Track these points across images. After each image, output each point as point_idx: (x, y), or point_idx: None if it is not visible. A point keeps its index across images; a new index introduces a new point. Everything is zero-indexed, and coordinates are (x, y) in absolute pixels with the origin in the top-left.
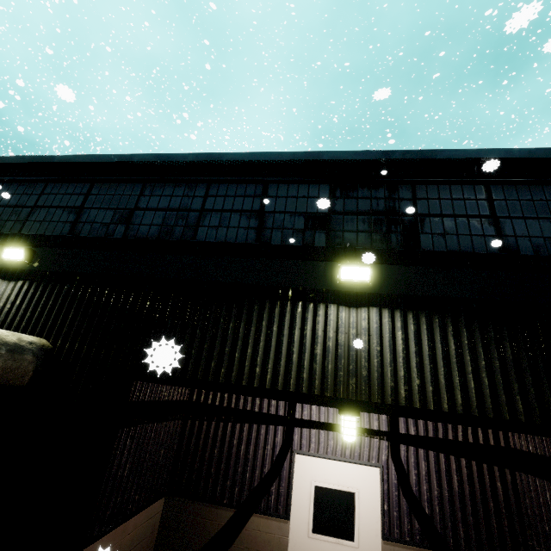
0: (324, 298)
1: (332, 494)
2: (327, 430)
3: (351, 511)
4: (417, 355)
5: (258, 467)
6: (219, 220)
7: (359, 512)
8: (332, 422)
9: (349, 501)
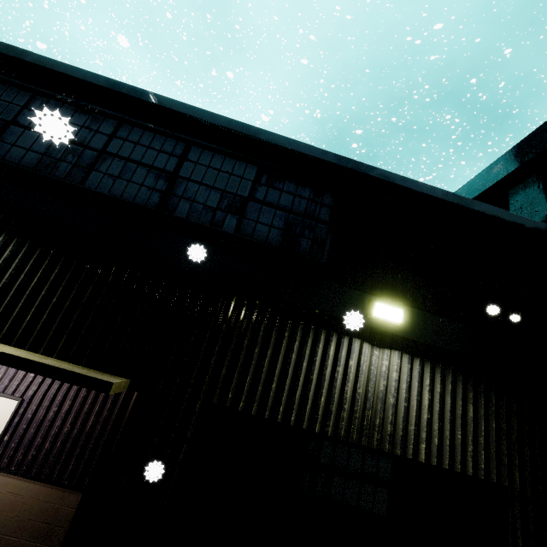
0: None
1: None
2: None
3: None
4: None
5: None
6: None
7: None
8: None
9: None
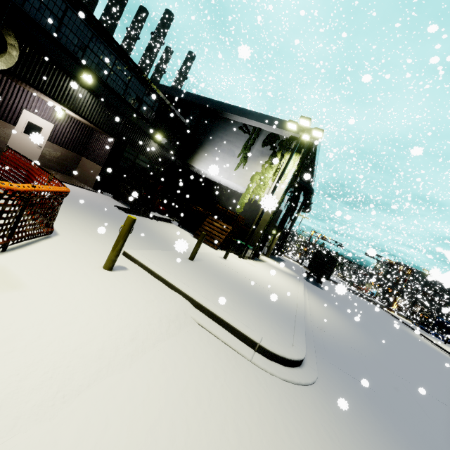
0: (74, 78)
1: (34, 126)
2: (40, 107)
3: (40, 132)
4: (91, 108)
5: (5, 106)
6: (39, 7)
7: (42, 133)
8: (43, 106)
9: (40, 129)
